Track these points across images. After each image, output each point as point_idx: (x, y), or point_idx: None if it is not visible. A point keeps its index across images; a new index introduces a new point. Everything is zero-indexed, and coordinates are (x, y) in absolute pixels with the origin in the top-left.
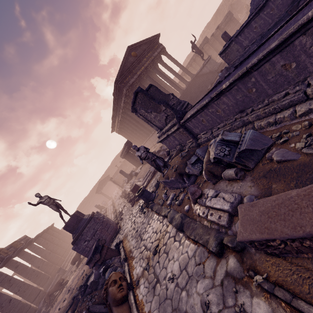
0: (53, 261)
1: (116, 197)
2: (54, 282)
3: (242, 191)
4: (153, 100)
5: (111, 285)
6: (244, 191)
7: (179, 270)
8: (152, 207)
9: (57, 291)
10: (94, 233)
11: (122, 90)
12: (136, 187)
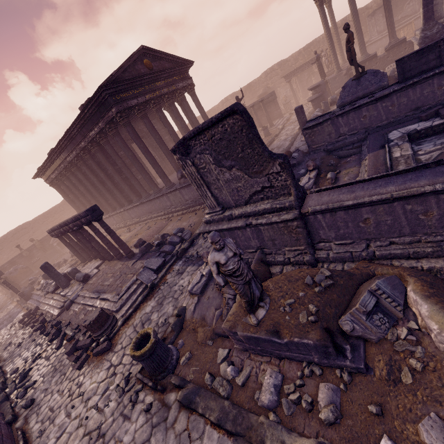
0: None
1: None
2: None
3: None
4: (262, 144)
5: None
6: None
7: None
8: (192, 399)
9: None
10: None
11: (108, 108)
12: (103, 318)
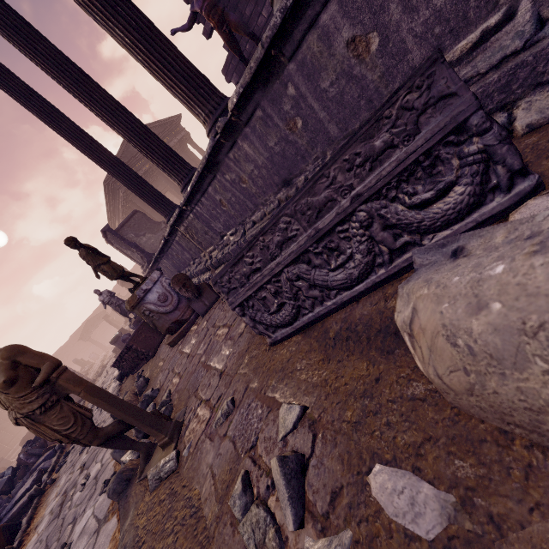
0: None
1: (112, 347)
2: None
3: None
4: (123, 241)
5: None
6: None
7: None
8: None
9: None
10: None
11: (118, 191)
12: (123, 332)
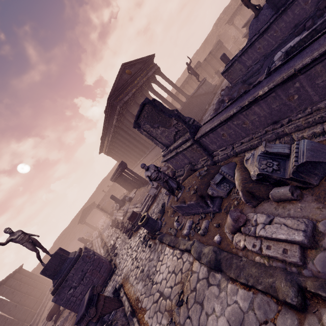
0: (19, 317)
1: (103, 227)
2: None
3: (307, 214)
4: (163, 113)
5: None
6: (311, 215)
7: None
8: (162, 238)
9: None
10: (82, 276)
11: (115, 108)
12: (134, 214)
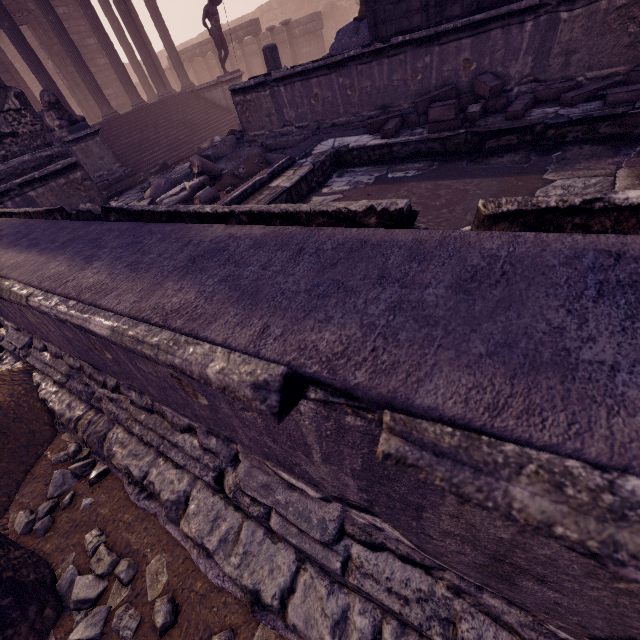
0: None
1: None
2: None
3: None
4: None
5: None
6: None
7: None
8: None
9: None
10: None
11: None
12: None
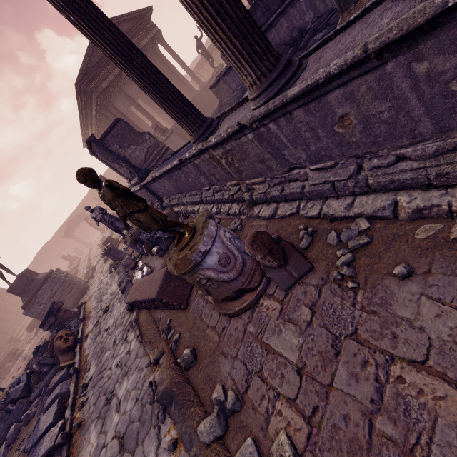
0: None
1: (95, 245)
2: (3, 355)
3: (157, 267)
4: (111, 154)
5: (57, 340)
6: (157, 267)
7: (113, 323)
8: (117, 268)
9: (10, 363)
10: (52, 295)
11: (90, 96)
12: (110, 240)
